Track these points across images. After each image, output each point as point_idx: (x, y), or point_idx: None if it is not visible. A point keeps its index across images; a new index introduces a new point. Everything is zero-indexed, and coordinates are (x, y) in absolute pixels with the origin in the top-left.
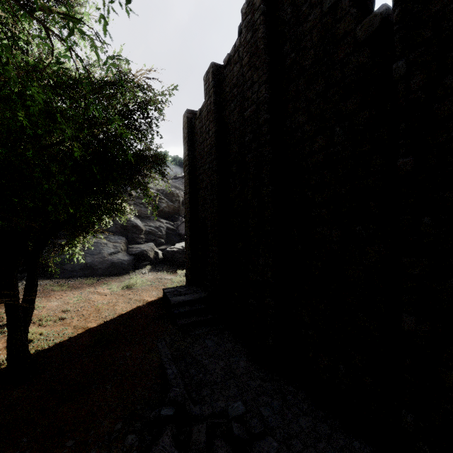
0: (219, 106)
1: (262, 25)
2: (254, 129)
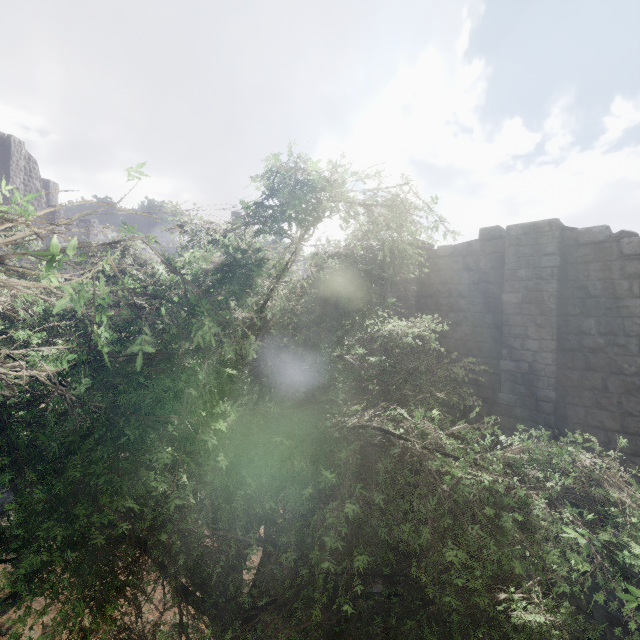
0: (419, 299)
1: (555, 280)
2: (521, 392)
